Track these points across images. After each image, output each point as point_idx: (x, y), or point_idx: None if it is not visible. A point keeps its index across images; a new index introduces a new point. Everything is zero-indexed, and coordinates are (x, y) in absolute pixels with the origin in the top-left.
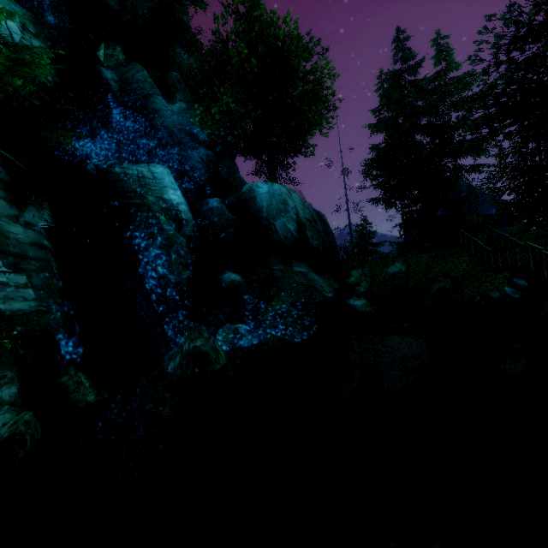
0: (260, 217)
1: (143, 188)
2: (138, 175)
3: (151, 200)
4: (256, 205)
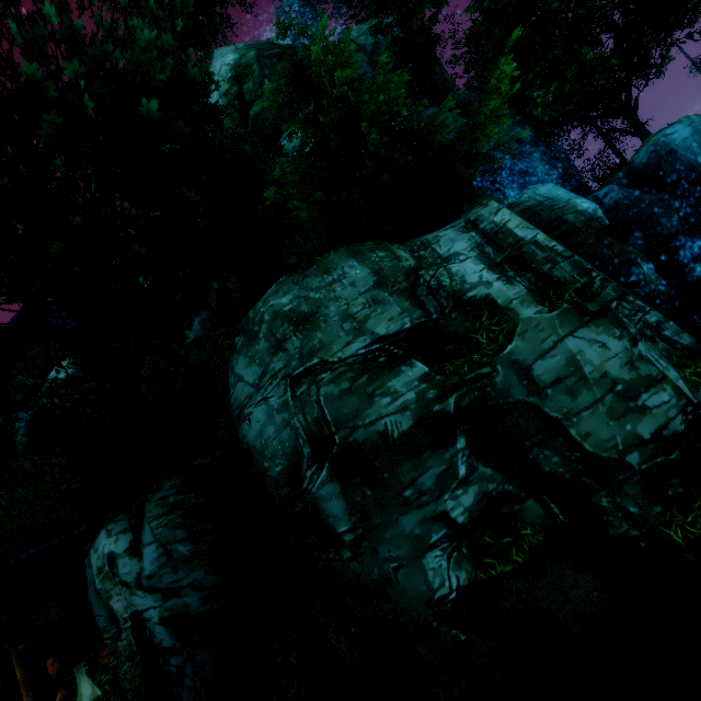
0: (696, 173)
1: (556, 212)
2: (538, 203)
3: (570, 221)
4: (679, 160)
